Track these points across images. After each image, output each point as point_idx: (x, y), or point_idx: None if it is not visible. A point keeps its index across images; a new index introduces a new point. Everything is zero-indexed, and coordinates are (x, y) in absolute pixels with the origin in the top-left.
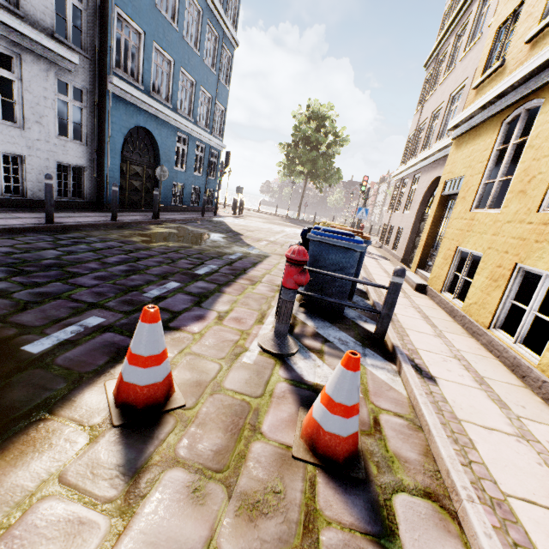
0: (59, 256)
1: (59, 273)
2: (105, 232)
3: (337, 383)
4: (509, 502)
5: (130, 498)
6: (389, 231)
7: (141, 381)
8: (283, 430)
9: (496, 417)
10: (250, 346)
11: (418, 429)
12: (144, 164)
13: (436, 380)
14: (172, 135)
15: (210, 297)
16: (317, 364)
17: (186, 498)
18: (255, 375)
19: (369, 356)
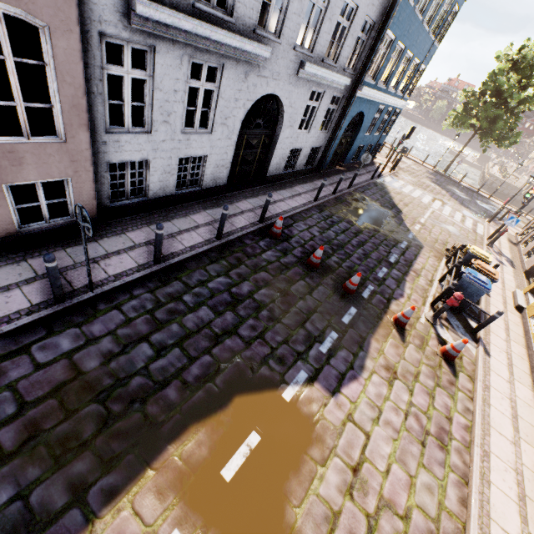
0: (335, 236)
1: (344, 252)
2: (335, 209)
3: (458, 344)
4: (490, 387)
5: (405, 345)
6: (533, 234)
7: (404, 321)
8: (434, 347)
9: (504, 375)
10: (422, 316)
11: (474, 365)
12: (348, 136)
13: (490, 356)
14: (375, 109)
15: (401, 283)
16: (445, 332)
17: (415, 350)
18: (425, 328)
19: (466, 337)
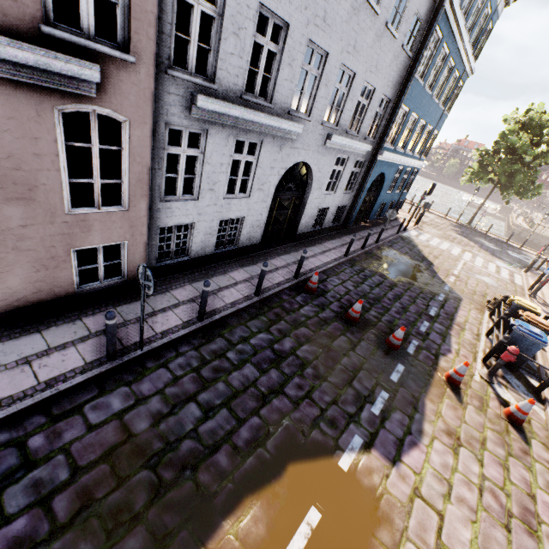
0: (370, 290)
1: (381, 306)
2: (366, 263)
3: (524, 405)
4: None
5: (463, 407)
6: None
7: (457, 379)
8: (496, 409)
9: None
10: (475, 373)
11: (546, 430)
12: (371, 194)
13: None
14: (395, 170)
15: (446, 337)
16: (505, 391)
17: (475, 413)
18: (481, 387)
19: (530, 397)
